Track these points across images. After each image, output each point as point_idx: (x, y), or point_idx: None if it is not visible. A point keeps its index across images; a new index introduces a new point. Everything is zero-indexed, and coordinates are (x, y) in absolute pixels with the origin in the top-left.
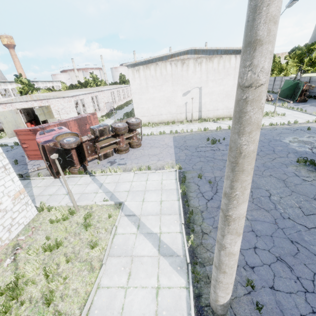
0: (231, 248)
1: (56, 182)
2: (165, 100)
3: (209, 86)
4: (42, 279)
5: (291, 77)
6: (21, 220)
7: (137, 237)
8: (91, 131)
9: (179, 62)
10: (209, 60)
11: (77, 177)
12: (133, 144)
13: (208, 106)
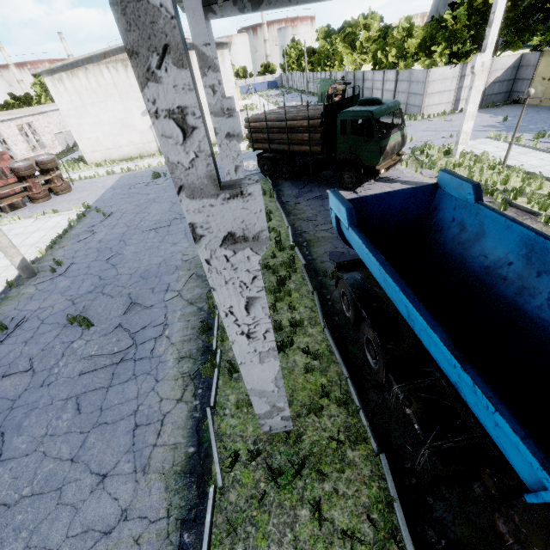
0: None
1: None
2: (119, 125)
3: None
4: None
5: (342, 73)
6: None
7: (0, 259)
8: None
9: (119, 64)
10: None
11: None
12: (56, 190)
13: None
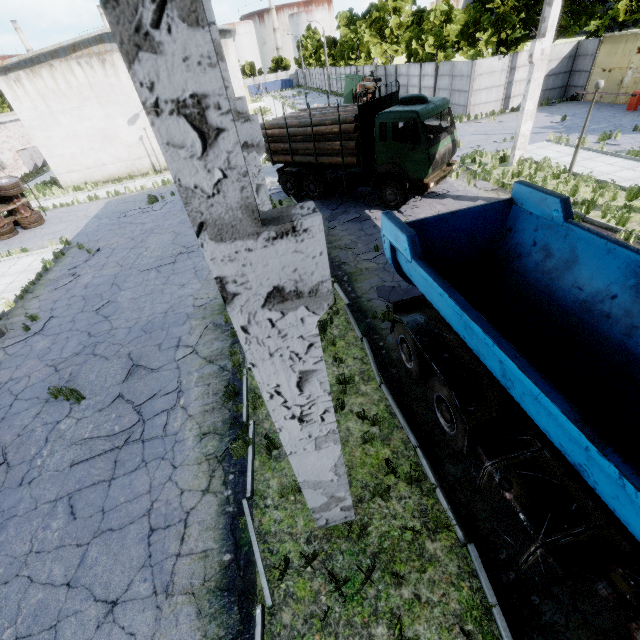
0: None
1: None
2: (99, 137)
3: None
4: None
5: (370, 68)
6: None
7: None
8: None
9: (94, 59)
10: None
11: None
12: (24, 223)
13: None
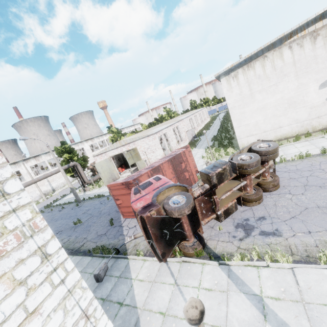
0: None
1: (163, 274)
2: (284, 105)
3: None
4: None
5: None
6: None
7: None
8: (202, 177)
9: (306, 38)
10: None
11: (196, 265)
12: (267, 186)
13: None
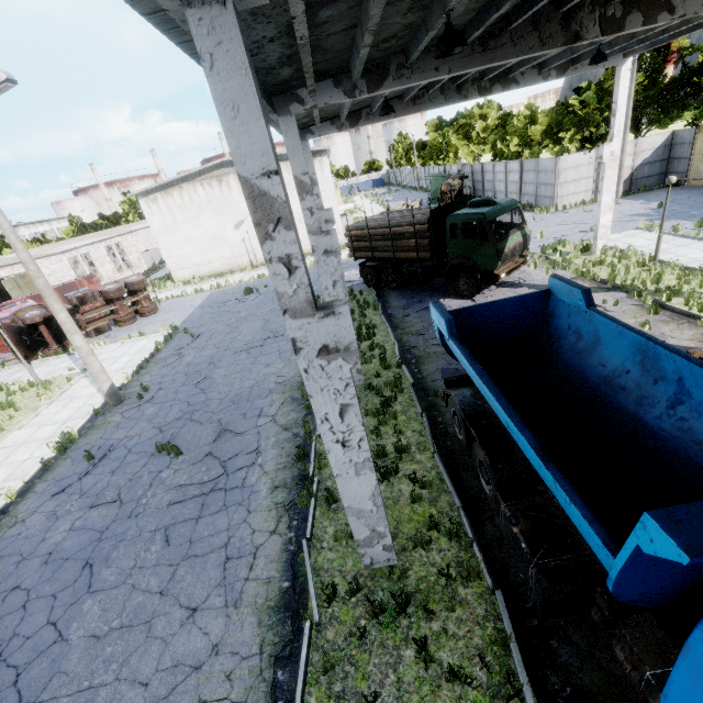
0: (74, 343)
1: (25, 369)
2: (210, 240)
3: None
4: None
5: (457, 166)
6: None
7: (86, 387)
8: (68, 300)
9: (214, 180)
10: None
11: (53, 360)
12: (142, 312)
13: None
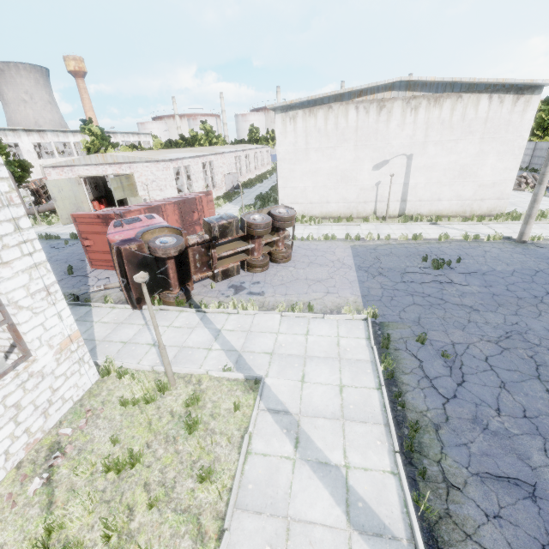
0: None
1: (134, 318)
2: (337, 177)
3: (427, 153)
4: (97, 542)
5: None
6: (69, 392)
7: (295, 468)
8: (205, 227)
9: (373, 105)
10: (434, 104)
11: (174, 312)
12: (277, 256)
13: (421, 192)
